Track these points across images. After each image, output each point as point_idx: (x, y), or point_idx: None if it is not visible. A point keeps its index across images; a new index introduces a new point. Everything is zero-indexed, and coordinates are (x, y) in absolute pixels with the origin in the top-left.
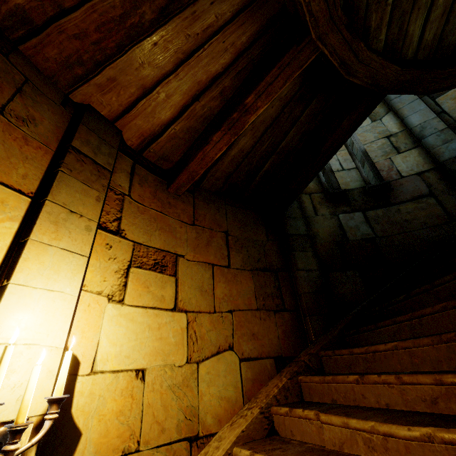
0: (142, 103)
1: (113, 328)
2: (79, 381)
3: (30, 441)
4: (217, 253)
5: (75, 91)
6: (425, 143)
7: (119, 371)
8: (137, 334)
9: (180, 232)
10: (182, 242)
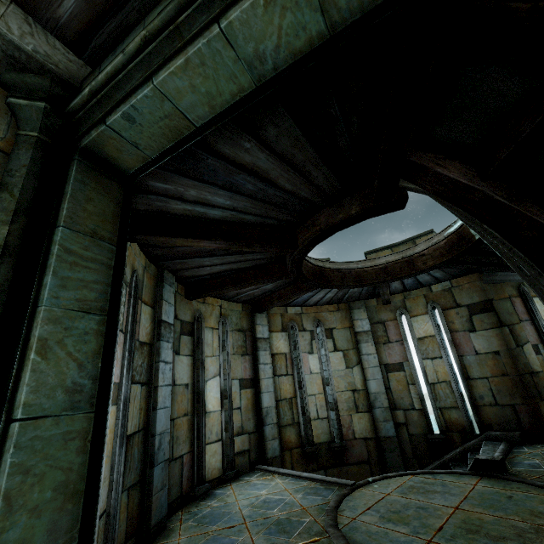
0: None
1: None
2: None
3: None
4: None
5: None
6: (374, 414)
7: None
8: None
9: None
10: None
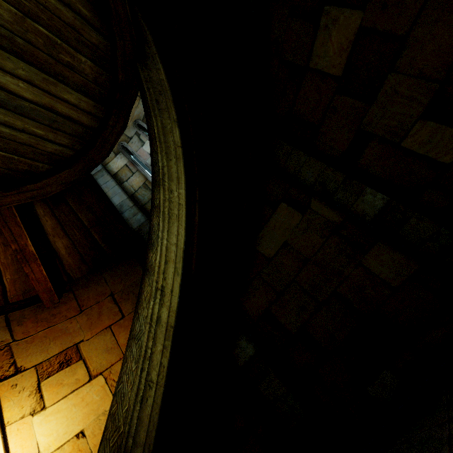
0: None
1: (45, 427)
2: None
3: None
4: (110, 315)
5: None
6: None
7: (63, 445)
8: (66, 416)
9: (72, 327)
10: (77, 332)
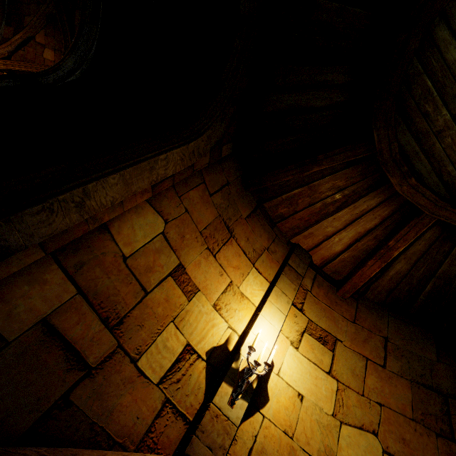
0: (324, 243)
1: (290, 360)
2: (272, 374)
3: (259, 372)
4: (373, 351)
5: (293, 238)
6: None
7: (289, 385)
8: (302, 372)
9: (341, 324)
10: (342, 331)
